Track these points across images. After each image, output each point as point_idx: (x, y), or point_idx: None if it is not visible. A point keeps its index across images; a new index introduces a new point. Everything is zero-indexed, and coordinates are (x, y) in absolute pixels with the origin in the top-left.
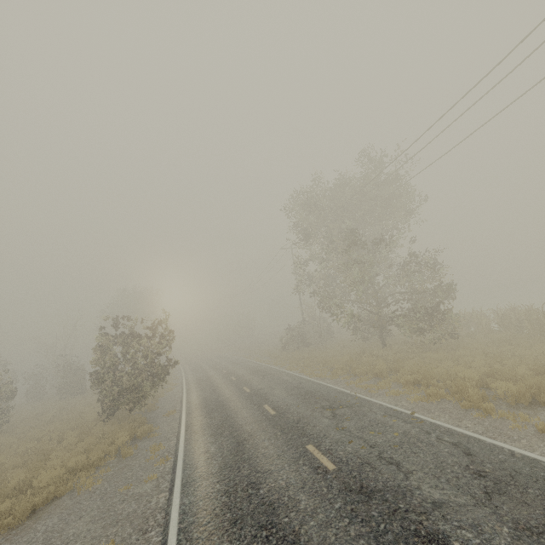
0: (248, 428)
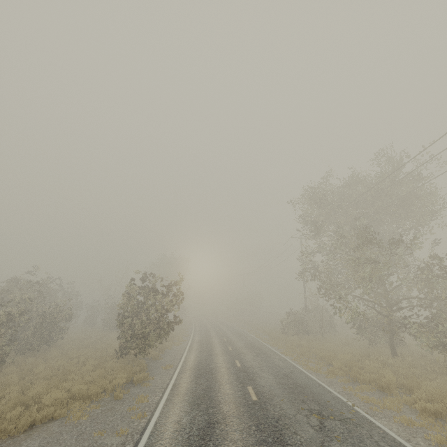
0: (224, 408)
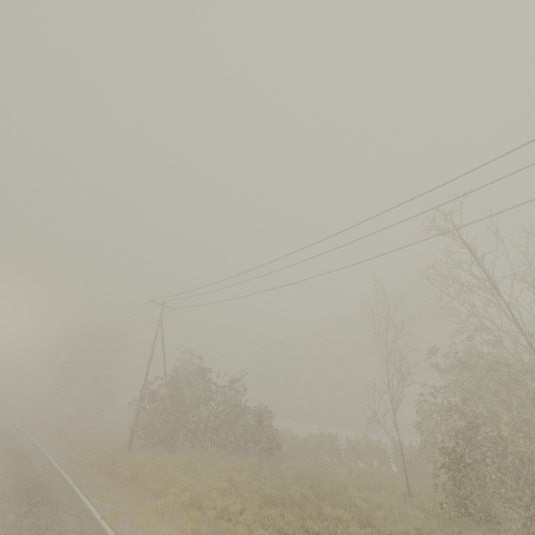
0: None
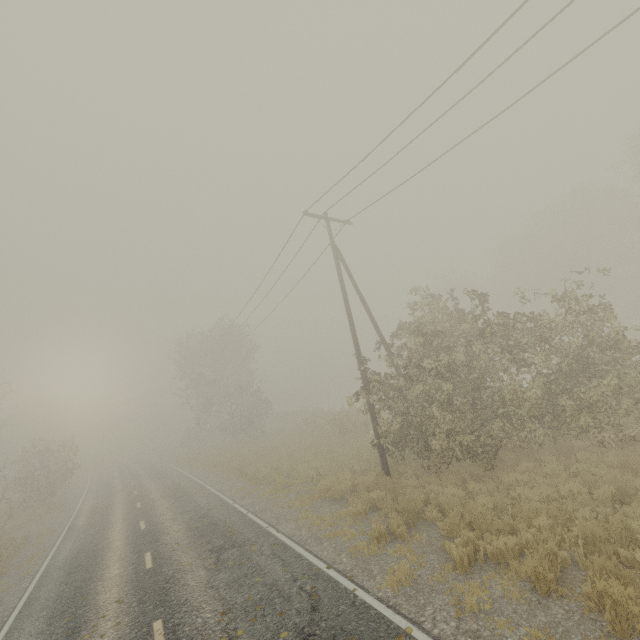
0: (116, 492)
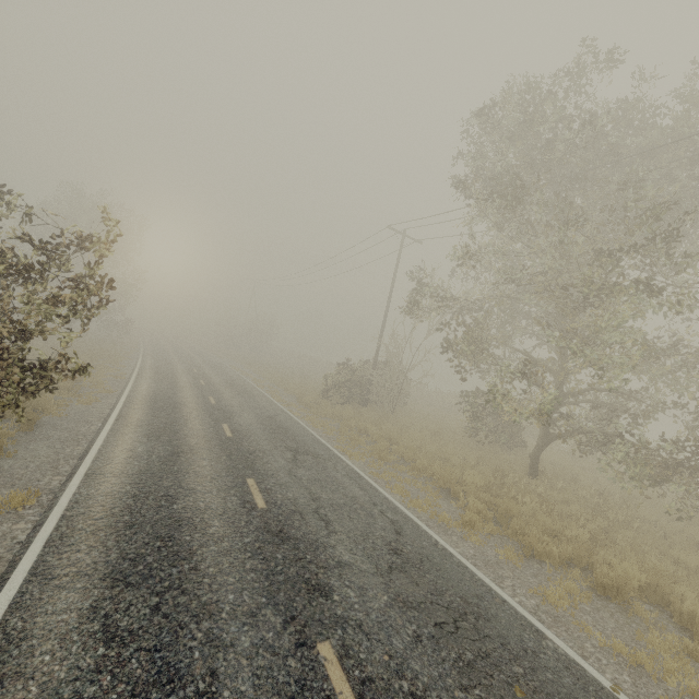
0: None
